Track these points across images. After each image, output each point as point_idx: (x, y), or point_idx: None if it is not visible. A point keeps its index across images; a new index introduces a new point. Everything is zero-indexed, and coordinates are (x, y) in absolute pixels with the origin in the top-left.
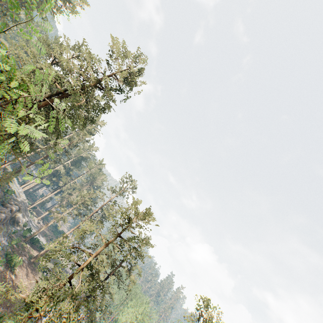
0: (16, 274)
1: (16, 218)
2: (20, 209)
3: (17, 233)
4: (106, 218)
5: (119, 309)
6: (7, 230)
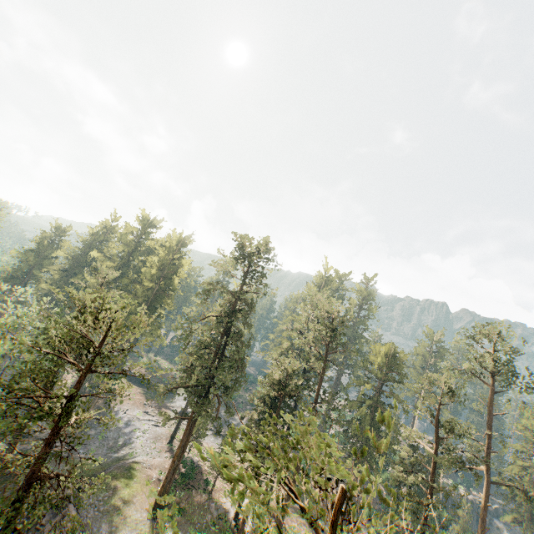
0: None
1: None
2: None
3: None
4: None
5: None
6: None
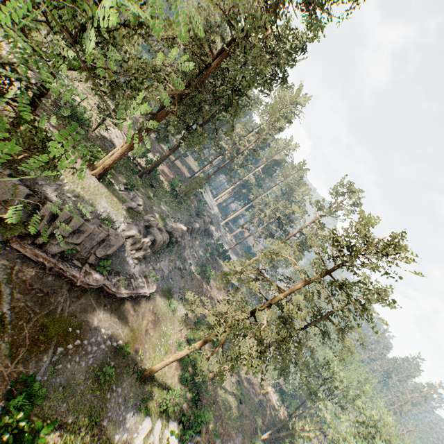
0: (211, 286)
1: (210, 231)
2: (212, 221)
3: (211, 246)
4: (307, 246)
5: (323, 369)
6: (203, 242)
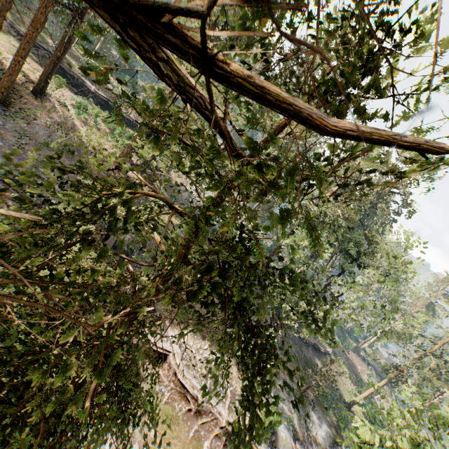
0: (350, 355)
1: None
2: None
3: None
4: None
5: None
6: None
